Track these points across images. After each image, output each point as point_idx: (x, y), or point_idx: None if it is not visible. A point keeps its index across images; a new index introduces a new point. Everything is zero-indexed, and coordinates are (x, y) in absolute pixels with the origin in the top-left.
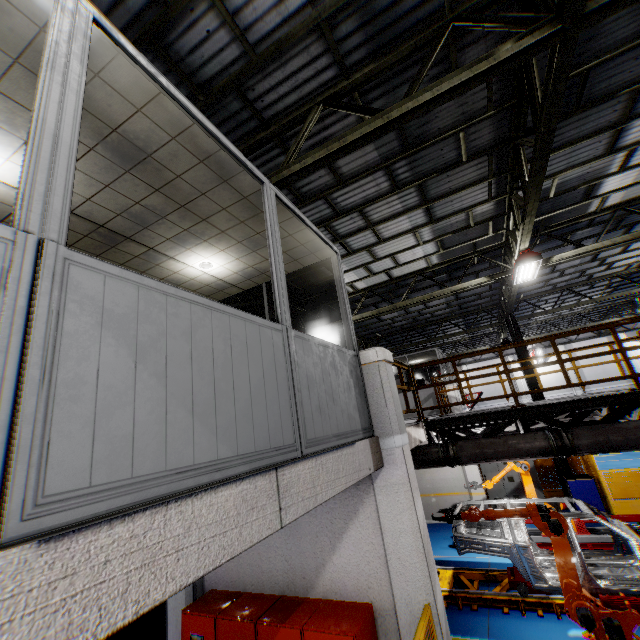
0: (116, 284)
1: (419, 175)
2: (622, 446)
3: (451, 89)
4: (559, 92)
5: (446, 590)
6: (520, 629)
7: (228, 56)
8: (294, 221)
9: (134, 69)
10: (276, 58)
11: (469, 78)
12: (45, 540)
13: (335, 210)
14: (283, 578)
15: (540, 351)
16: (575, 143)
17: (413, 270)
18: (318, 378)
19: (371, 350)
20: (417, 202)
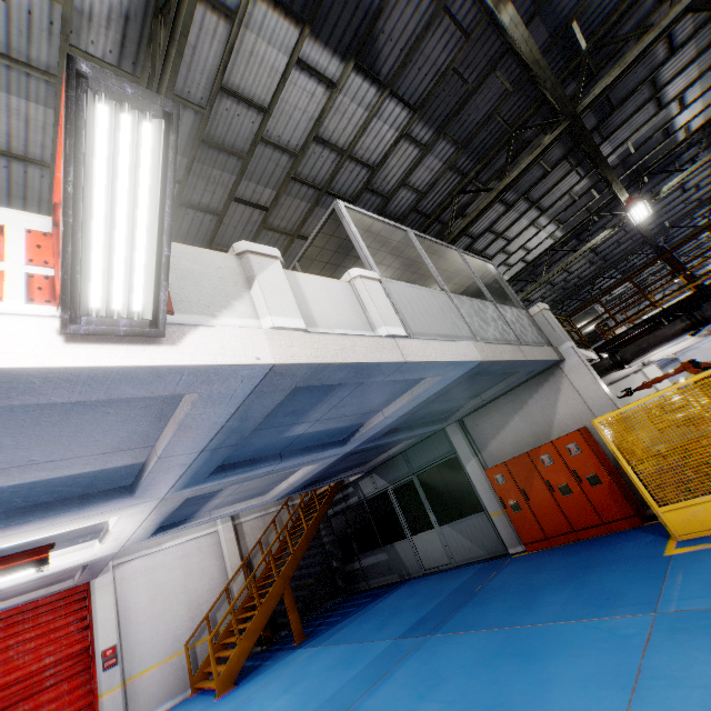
0: (460, 299)
1: (522, 193)
2: None
3: (526, 166)
4: (586, 135)
5: None
6: None
7: (410, 200)
8: (469, 259)
9: (419, 238)
10: (431, 189)
11: (533, 159)
12: (485, 343)
13: (473, 238)
14: (532, 440)
15: None
16: (627, 121)
17: (543, 249)
18: (515, 321)
19: (534, 306)
20: (527, 207)
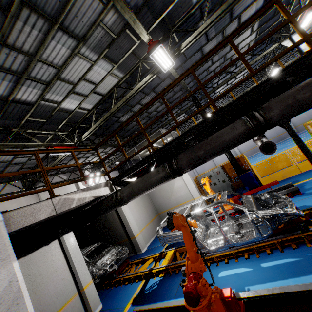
0: None
1: None
2: (206, 156)
3: None
4: None
5: (164, 266)
6: None
7: None
8: None
9: None
10: None
11: None
12: None
13: None
14: None
15: None
16: None
17: (112, 86)
18: None
19: None
20: (47, 24)
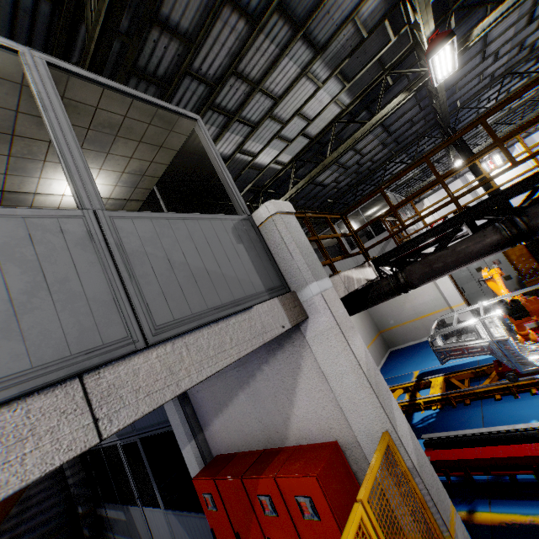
0: None
1: None
2: None
3: None
4: None
5: (438, 395)
6: (514, 411)
7: None
8: (111, 95)
9: None
10: None
11: None
12: None
13: (207, 83)
14: (262, 436)
15: (497, 156)
16: None
17: (329, 121)
18: (172, 255)
19: (261, 207)
20: (289, 33)
